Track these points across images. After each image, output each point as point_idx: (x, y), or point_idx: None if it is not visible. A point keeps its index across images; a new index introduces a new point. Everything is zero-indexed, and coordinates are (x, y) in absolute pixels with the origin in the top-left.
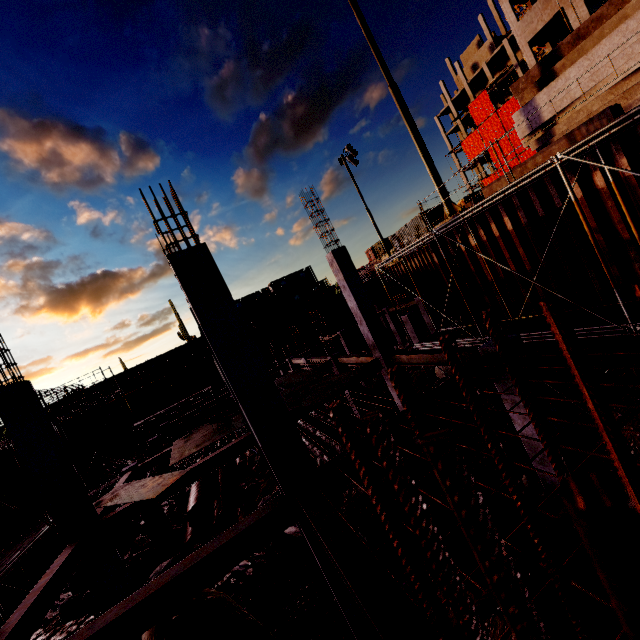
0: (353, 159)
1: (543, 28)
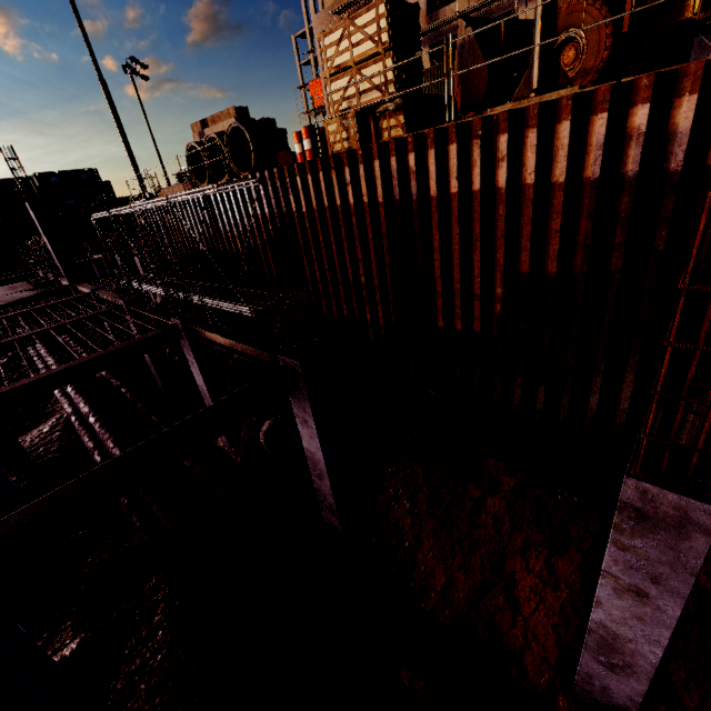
0: (139, 74)
1: None
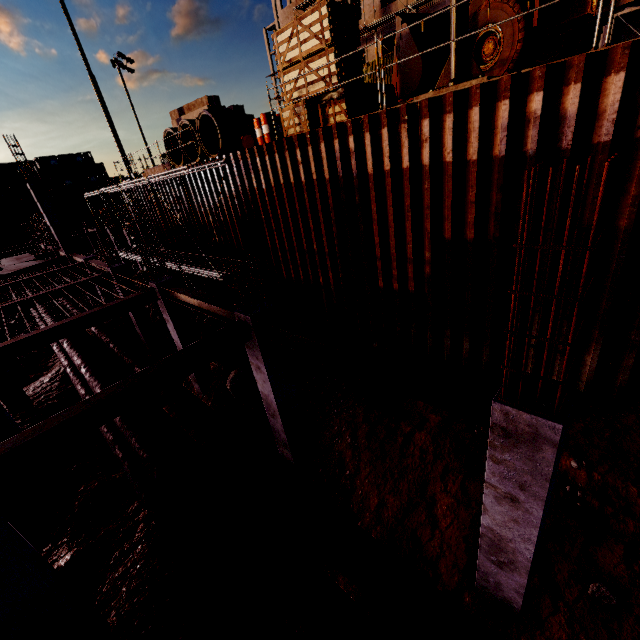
0: (126, 68)
1: None
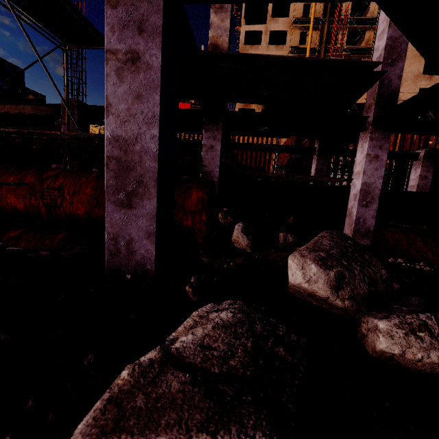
0: None
1: None
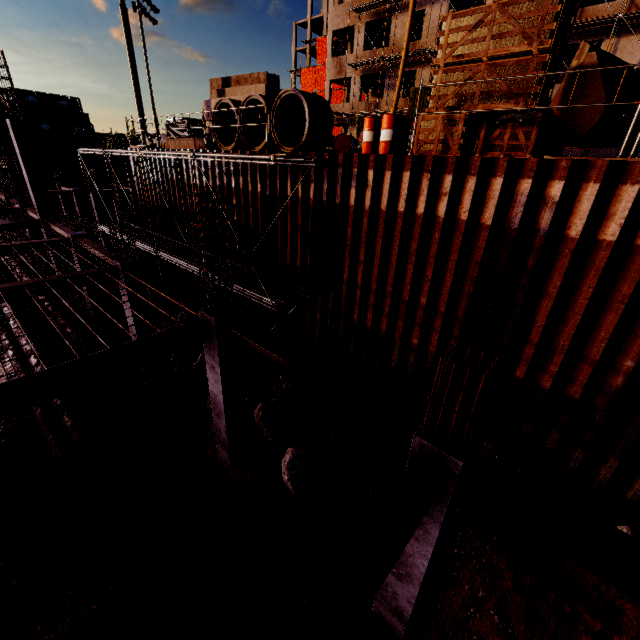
0: (149, 16)
1: (347, 28)
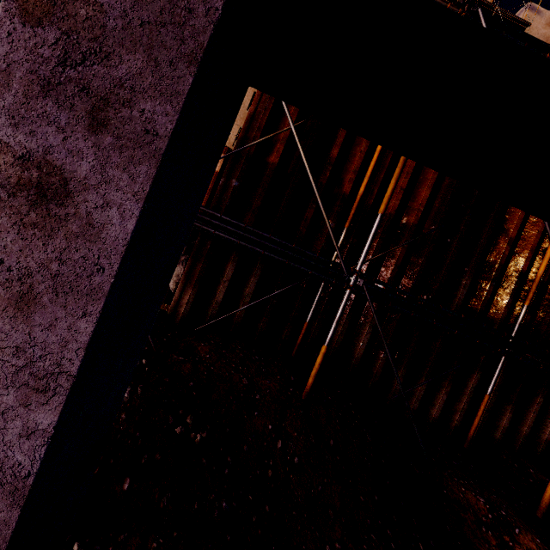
0: None
1: None
